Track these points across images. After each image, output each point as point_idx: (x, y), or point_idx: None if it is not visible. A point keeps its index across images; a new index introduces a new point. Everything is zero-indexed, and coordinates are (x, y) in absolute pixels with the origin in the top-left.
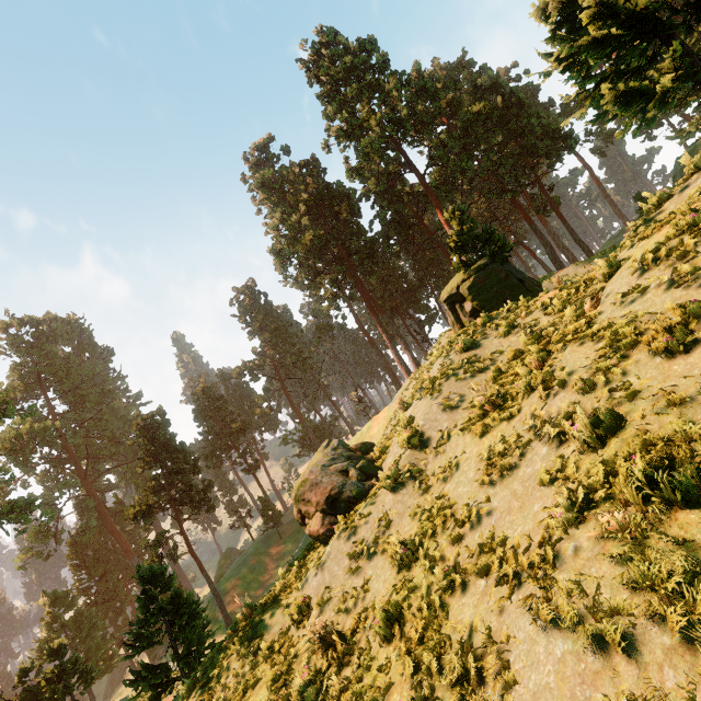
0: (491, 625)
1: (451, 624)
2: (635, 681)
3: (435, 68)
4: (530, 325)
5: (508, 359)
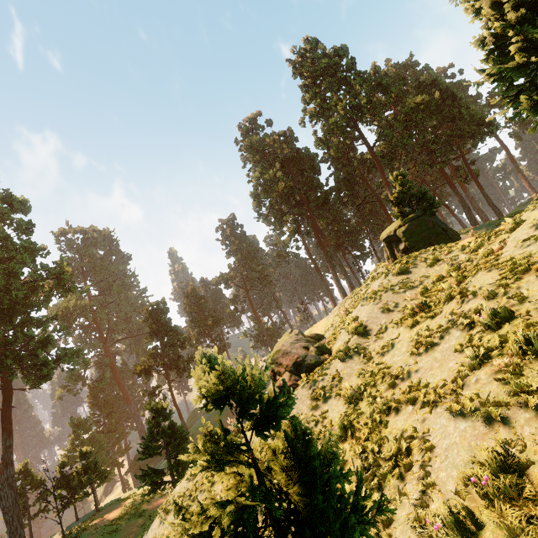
0: (416, 428)
1: (388, 430)
2: (507, 435)
3: (388, 68)
4: (451, 260)
5: (433, 281)
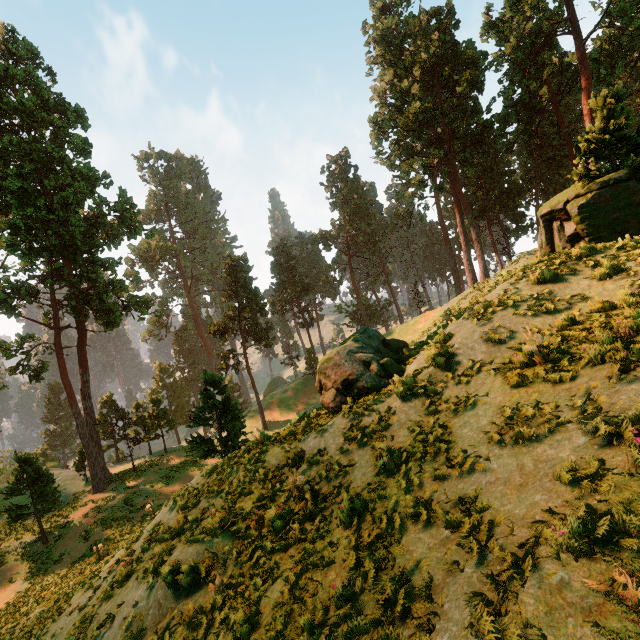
0: (435, 577)
1: (401, 549)
2: None
3: None
4: None
5: (590, 310)
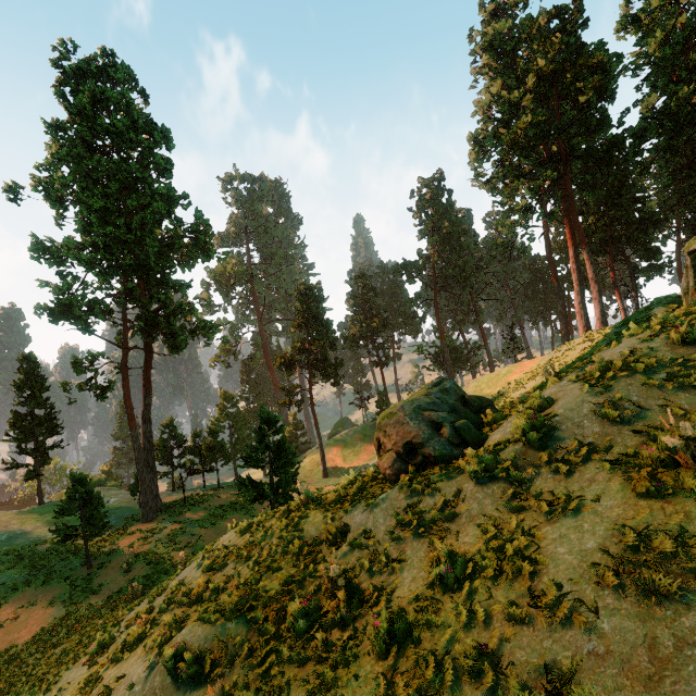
0: None
1: None
2: None
3: None
4: None
5: None
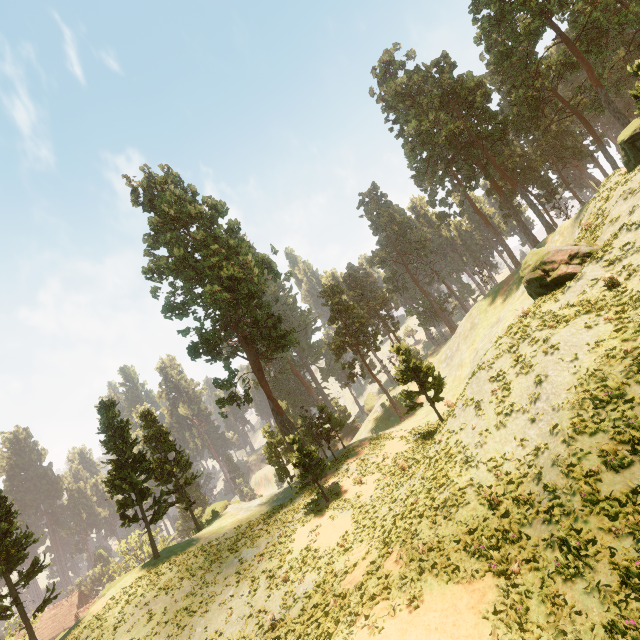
0: None
1: None
2: None
3: None
4: None
5: None
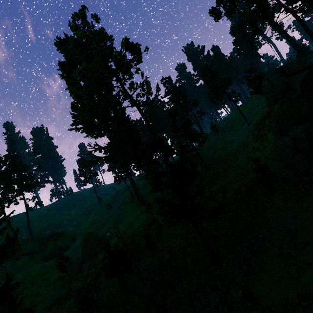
0: None
1: None
2: None
3: None
4: None
5: None
